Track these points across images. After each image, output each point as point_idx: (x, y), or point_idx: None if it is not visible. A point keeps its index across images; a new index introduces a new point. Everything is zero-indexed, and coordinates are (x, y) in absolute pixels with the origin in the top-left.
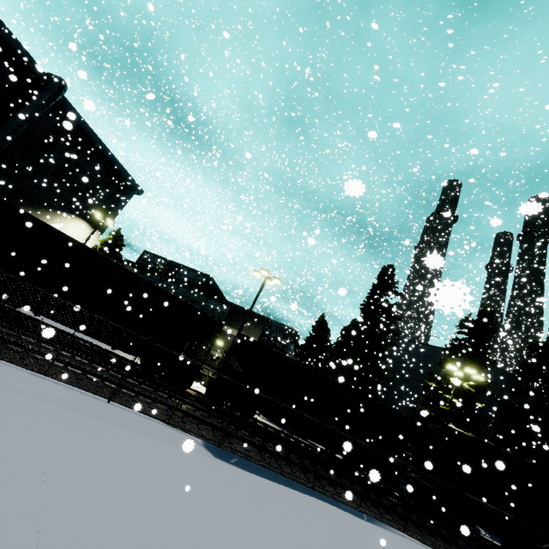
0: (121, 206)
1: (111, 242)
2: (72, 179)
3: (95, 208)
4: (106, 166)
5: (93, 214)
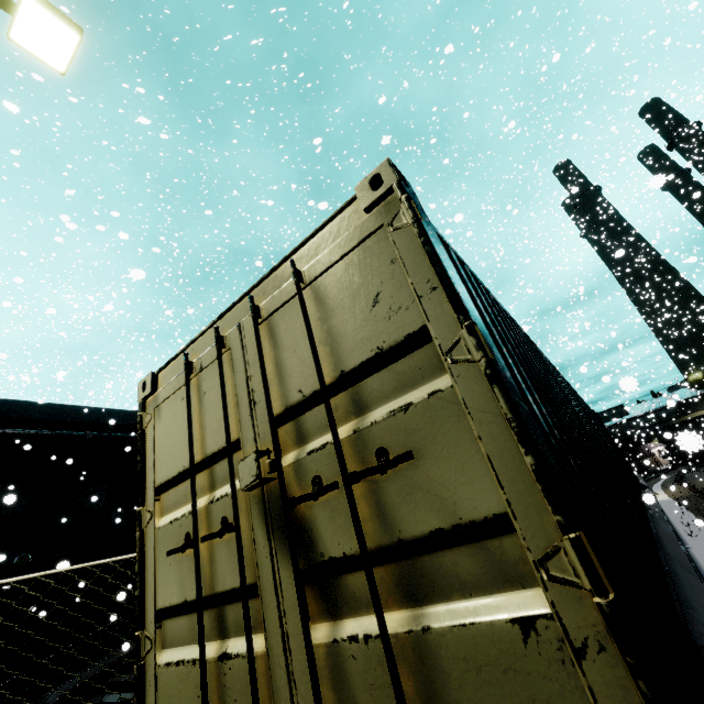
0: None
1: None
2: None
3: None
4: None
5: None
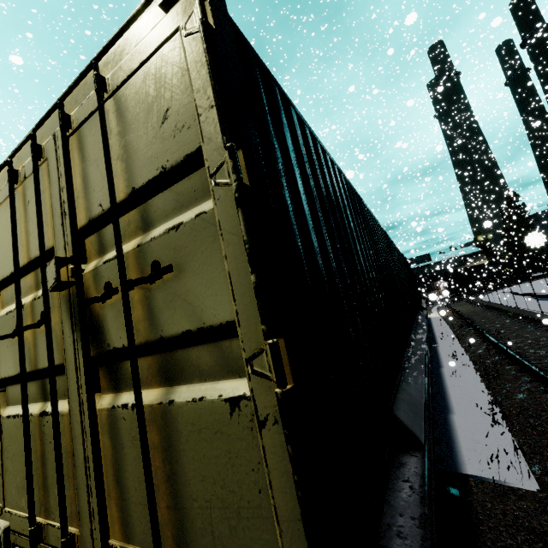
0: None
1: None
2: None
3: None
4: None
5: None
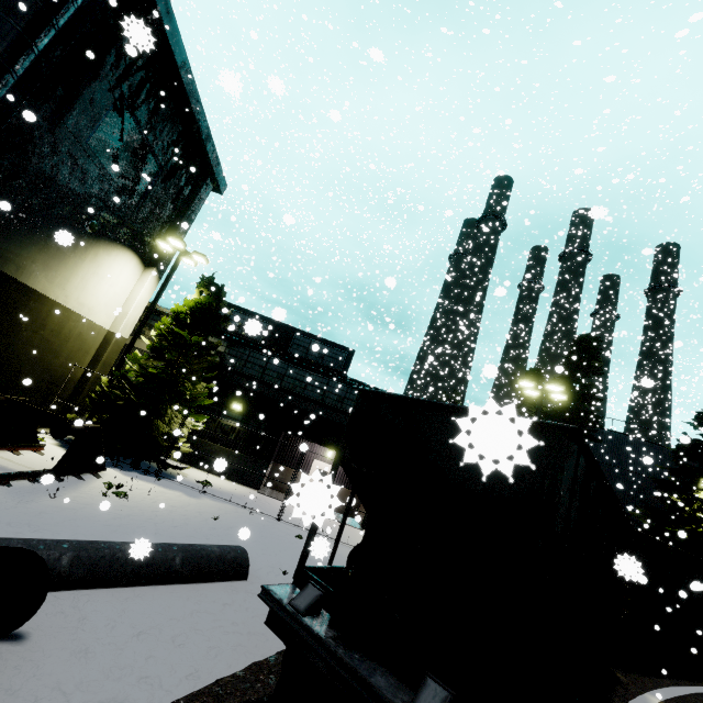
0: (191, 216)
1: (212, 305)
2: (120, 158)
3: (151, 224)
4: (176, 128)
5: (148, 236)
